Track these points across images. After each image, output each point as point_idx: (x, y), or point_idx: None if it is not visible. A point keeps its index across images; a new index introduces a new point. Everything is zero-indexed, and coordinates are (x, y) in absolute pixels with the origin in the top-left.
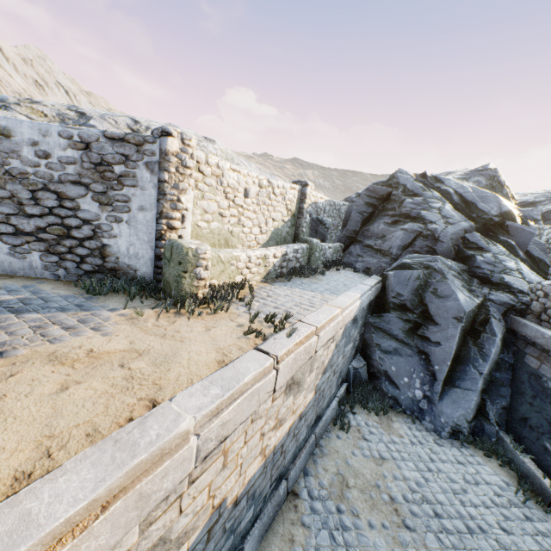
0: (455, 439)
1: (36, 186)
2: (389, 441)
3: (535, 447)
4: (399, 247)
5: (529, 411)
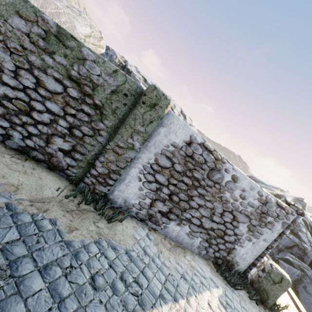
0: None
1: (227, 209)
2: None
3: None
4: (283, 245)
5: None
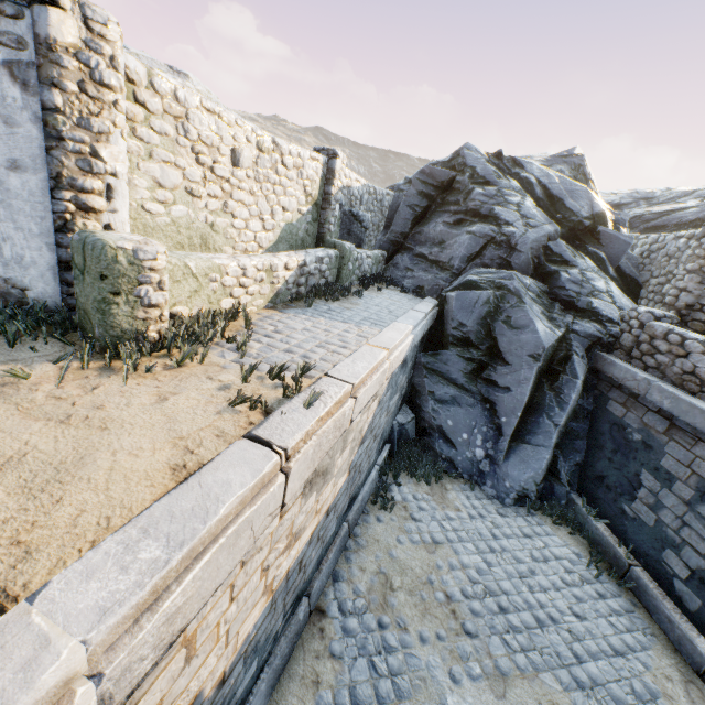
0: (520, 506)
1: None
2: (443, 517)
3: (611, 510)
4: (463, 258)
5: (608, 468)
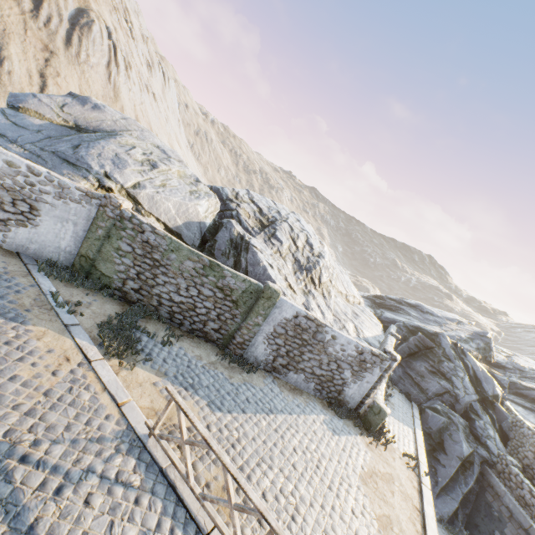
0: (439, 522)
1: (332, 359)
2: None
3: None
4: (433, 393)
5: (480, 522)
